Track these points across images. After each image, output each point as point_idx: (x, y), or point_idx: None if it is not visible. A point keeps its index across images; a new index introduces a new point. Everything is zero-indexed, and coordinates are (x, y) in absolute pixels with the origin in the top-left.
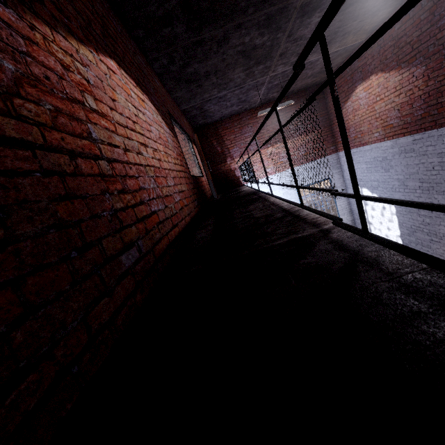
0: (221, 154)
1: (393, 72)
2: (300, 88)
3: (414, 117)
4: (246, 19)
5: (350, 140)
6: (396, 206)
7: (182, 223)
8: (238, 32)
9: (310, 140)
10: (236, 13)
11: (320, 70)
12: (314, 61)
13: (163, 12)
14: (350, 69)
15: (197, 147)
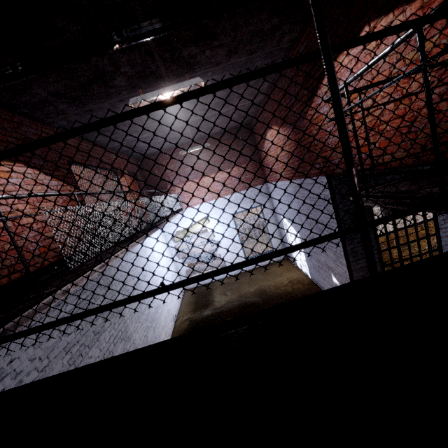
0: (162, 181)
1: (280, 128)
2: (231, 127)
3: (295, 166)
4: (125, 96)
5: (271, 174)
6: (300, 235)
7: (34, 267)
8: (125, 103)
9: (242, 172)
10: (112, 95)
11: (240, 116)
12: (226, 112)
13: (38, 100)
14: (262, 118)
15: (128, 179)
